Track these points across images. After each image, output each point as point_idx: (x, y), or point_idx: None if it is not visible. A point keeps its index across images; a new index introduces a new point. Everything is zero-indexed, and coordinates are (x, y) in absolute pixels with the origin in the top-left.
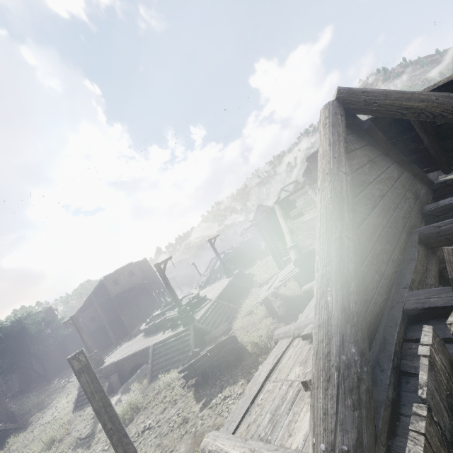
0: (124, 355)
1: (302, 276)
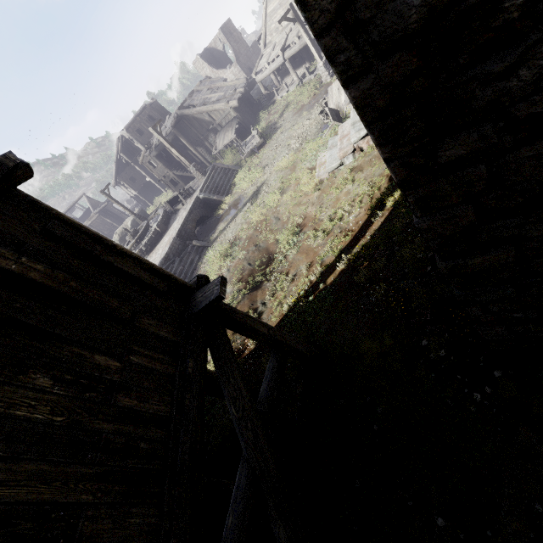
0: (172, 236)
1: (240, 117)
